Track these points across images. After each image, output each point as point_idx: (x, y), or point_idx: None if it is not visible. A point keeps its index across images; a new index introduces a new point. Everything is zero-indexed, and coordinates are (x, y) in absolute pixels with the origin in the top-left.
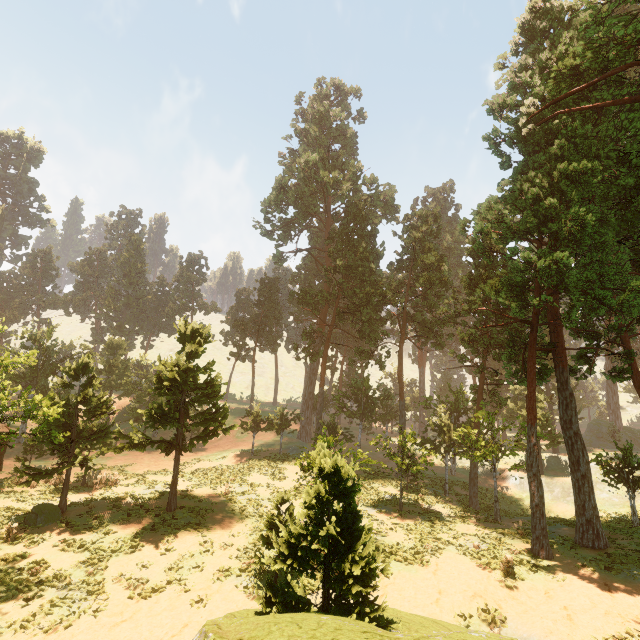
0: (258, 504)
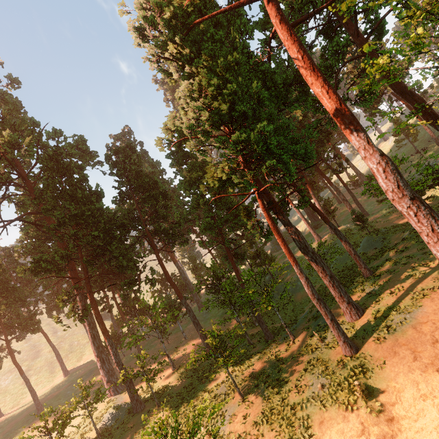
0: None
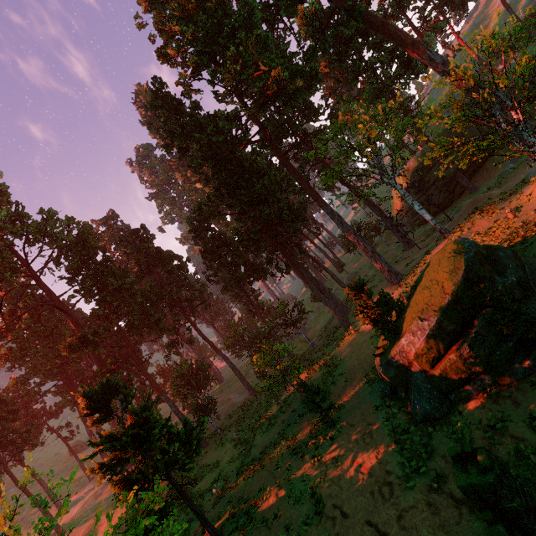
0: (249, 463)
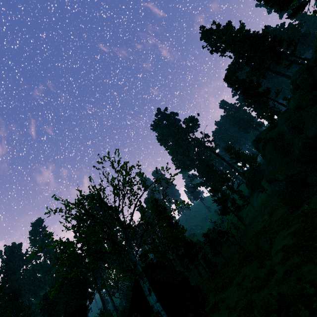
0: None
